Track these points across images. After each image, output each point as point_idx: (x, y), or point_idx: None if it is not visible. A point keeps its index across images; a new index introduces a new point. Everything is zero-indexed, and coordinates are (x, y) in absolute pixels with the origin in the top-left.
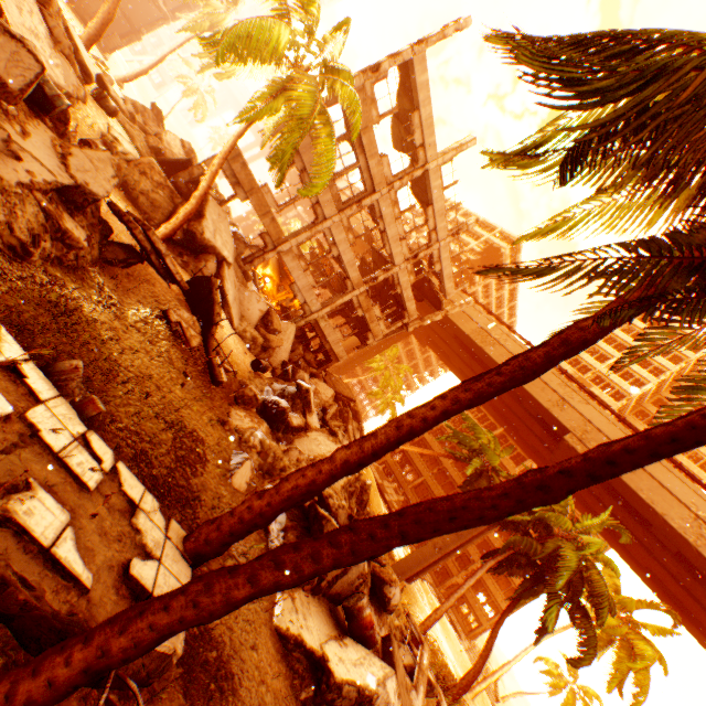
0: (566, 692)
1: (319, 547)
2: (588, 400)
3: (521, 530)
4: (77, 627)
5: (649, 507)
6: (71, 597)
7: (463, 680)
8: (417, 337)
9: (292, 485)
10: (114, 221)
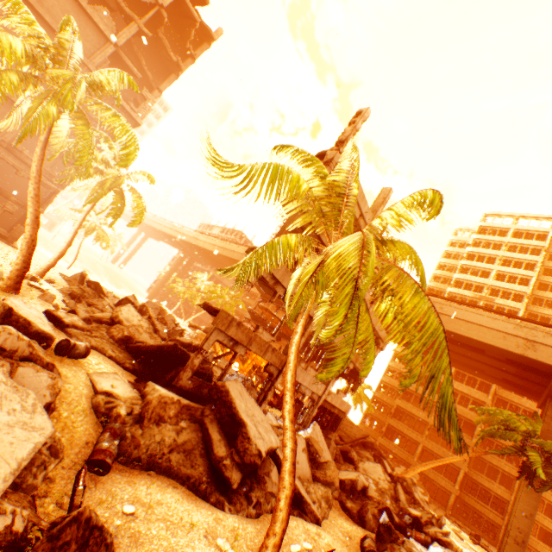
0: None
1: None
2: (550, 332)
3: None
4: None
5: None
6: None
7: None
8: None
9: None
10: None
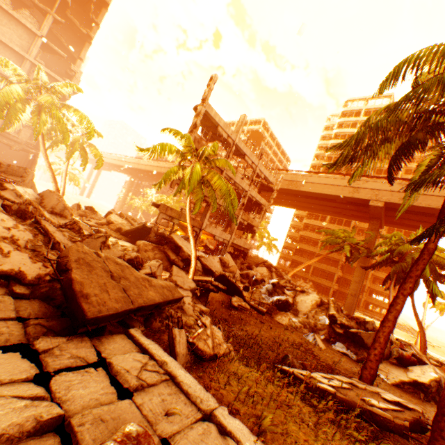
0: None
1: None
2: (366, 180)
3: (389, 261)
4: (418, 419)
5: (429, 208)
6: (405, 414)
7: (421, 343)
8: None
9: (382, 337)
10: None
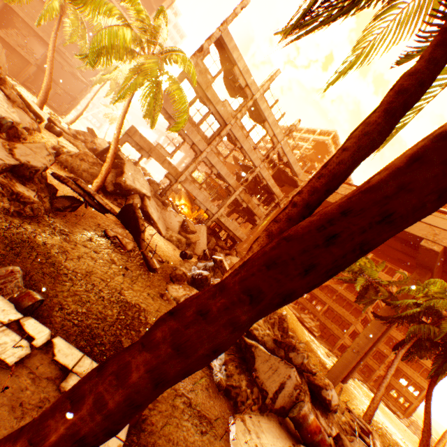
0: None
1: (126, 358)
2: None
3: (415, 320)
4: None
5: None
6: None
7: None
8: None
9: None
10: (63, 188)
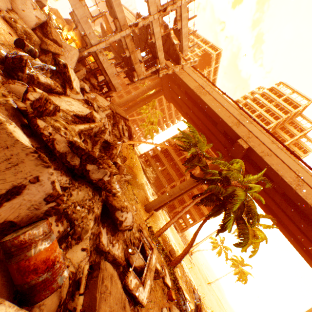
0: (218, 249)
1: None
2: (252, 122)
3: (214, 183)
4: None
5: (275, 173)
6: None
7: (179, 256)
8: (166, 96)
9: None
10: None
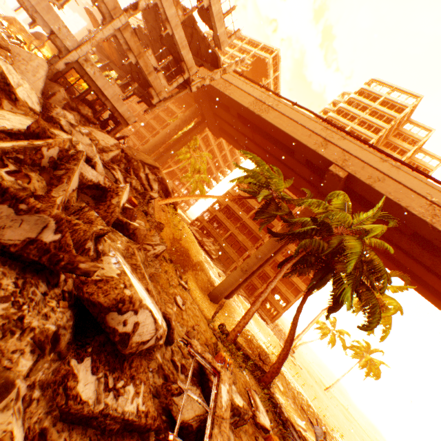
0: (330, 335)
1: None
2: (345, 137)
3: (307, 238)
4: None
5: (395, 205)
6: None
7: (275, 364)
8: (211, 129)
9: None
10: None
